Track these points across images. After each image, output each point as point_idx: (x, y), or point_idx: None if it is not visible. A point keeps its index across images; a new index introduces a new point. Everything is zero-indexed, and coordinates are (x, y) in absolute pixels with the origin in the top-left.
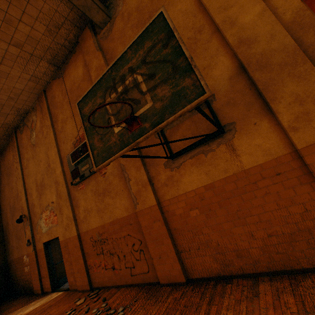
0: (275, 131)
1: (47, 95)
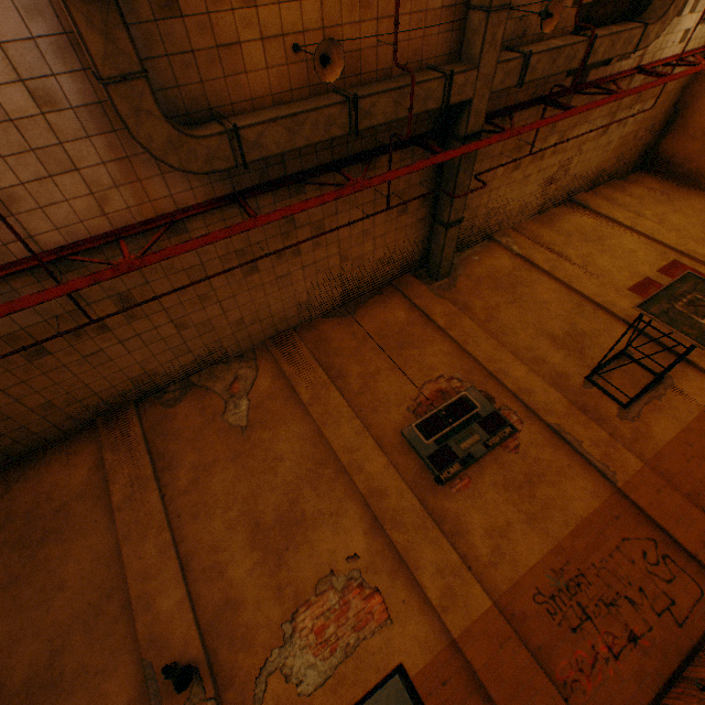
0: (701, 376)
1: (303, 336)
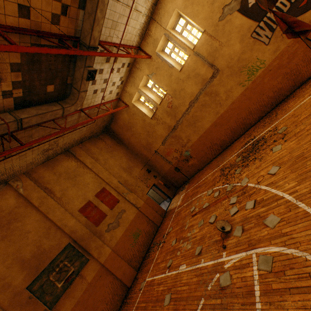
0: (94, 260)
1: None
